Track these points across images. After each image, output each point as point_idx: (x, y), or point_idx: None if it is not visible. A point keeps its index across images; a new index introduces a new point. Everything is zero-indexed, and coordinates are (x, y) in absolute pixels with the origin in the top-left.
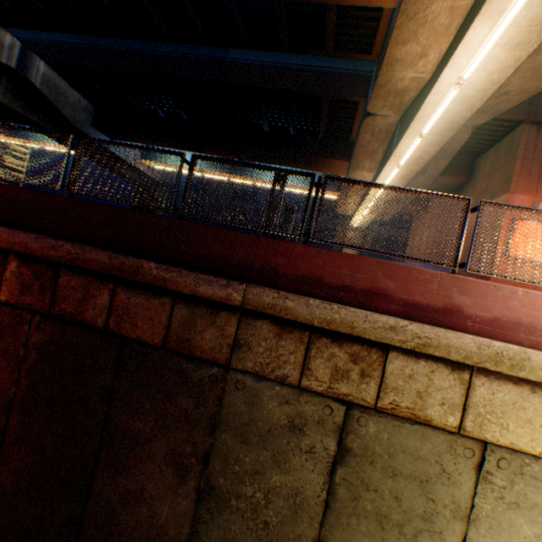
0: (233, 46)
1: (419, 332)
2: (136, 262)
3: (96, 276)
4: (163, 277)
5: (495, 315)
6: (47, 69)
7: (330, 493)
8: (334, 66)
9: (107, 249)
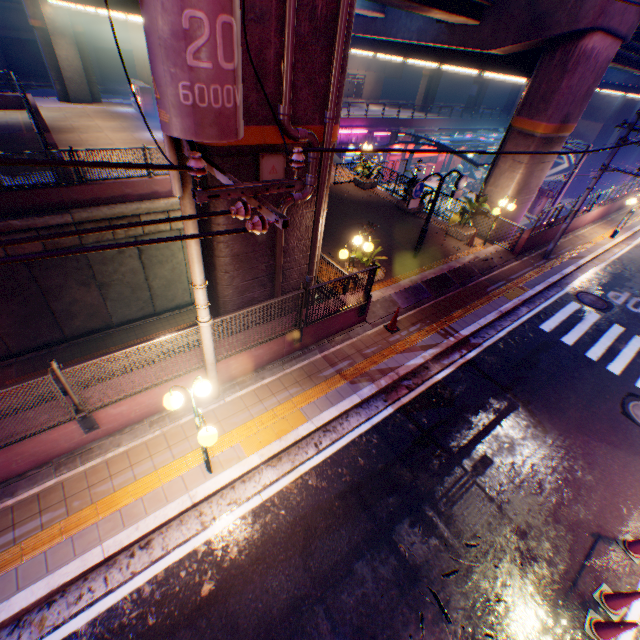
0: None
1: (148, 207)
2: (6, 224)
3: None
4: (28, 225)
5: (170, 190)
6: None
7: (144, 264)
8: None
9: None
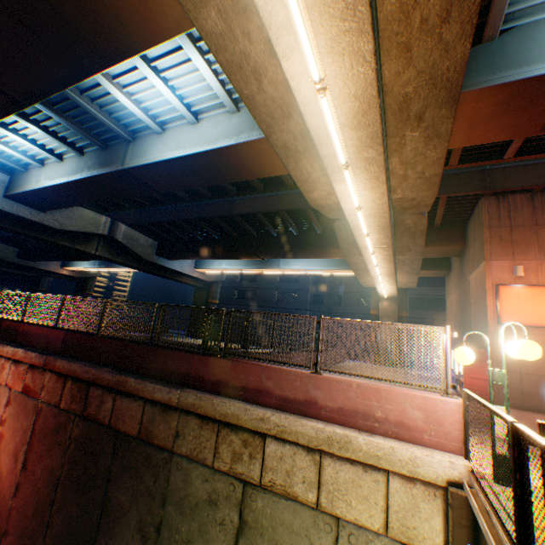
0: (229, 196)
1: (278, 421)
2: (125, 378)
3: (107, 388)
4: (138, 387)
5: (340, 404)
6: (127, 228)
7: None
8: None
9: (116, 368)
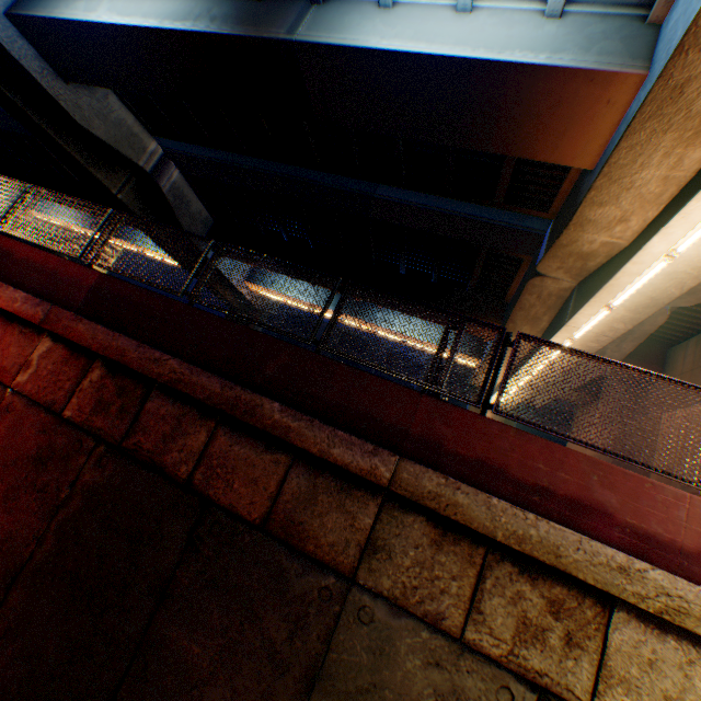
0: (388, 182)
1: (668, 585)
2: (256, 397)
3: (195, 406)
4: (287, 424)
5: None
6: (180, 178)
7: None
8: (496, 218)
9: (218, 375)
